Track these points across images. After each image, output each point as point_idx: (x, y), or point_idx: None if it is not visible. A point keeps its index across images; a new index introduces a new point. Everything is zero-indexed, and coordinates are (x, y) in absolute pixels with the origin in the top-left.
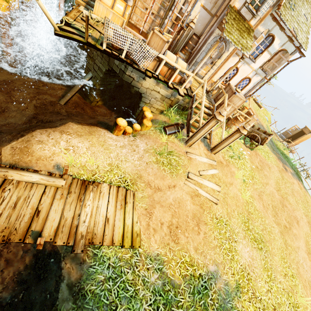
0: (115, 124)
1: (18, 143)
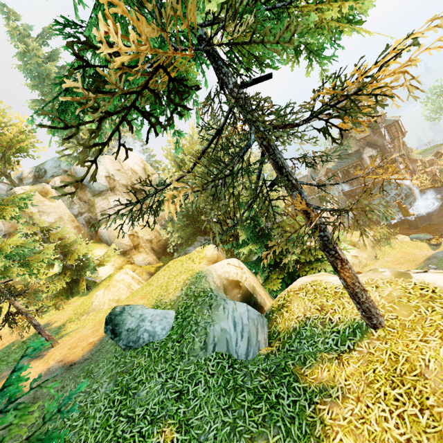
0: None
1: None
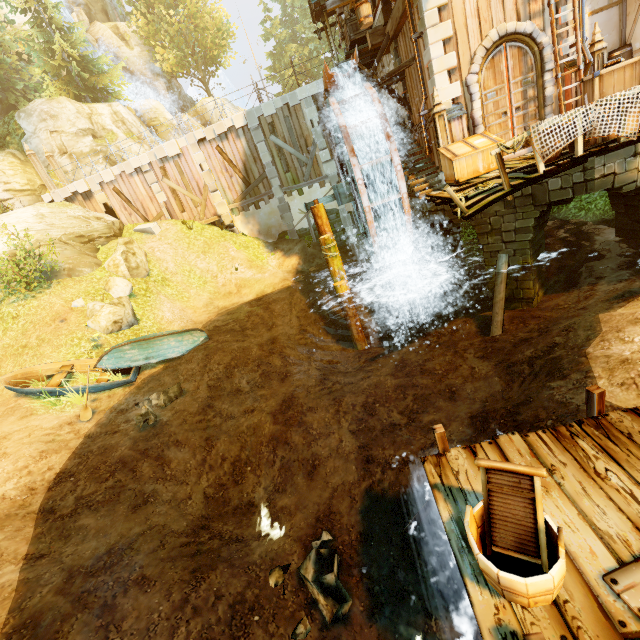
0: None
1: (611, 375)
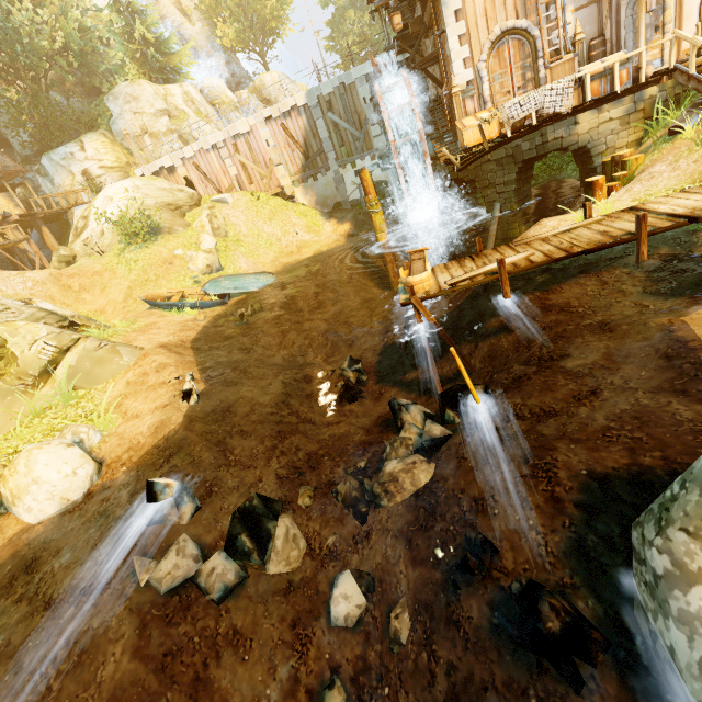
0: (586, 187)
1: None
